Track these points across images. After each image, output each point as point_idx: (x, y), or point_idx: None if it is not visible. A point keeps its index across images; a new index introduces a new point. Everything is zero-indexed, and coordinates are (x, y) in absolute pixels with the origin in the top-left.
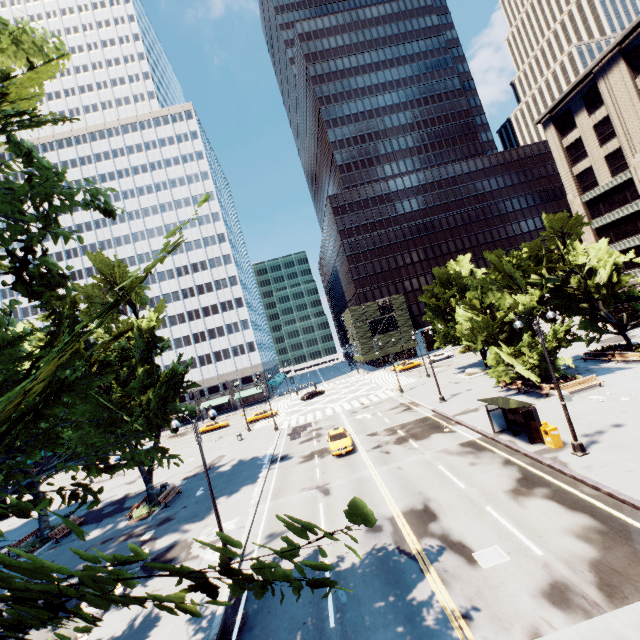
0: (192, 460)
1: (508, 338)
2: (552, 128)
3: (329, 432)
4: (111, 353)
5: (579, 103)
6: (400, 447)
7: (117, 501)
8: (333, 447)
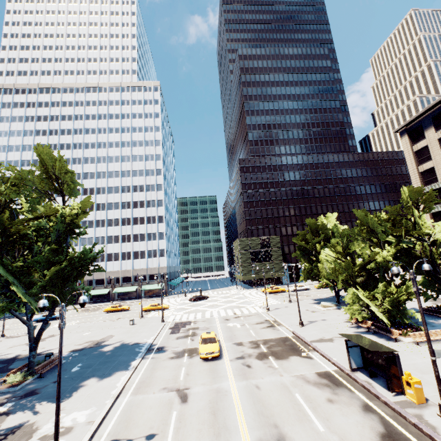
0: (87, 334)
1: (363, 283)
2: (406, 137)
3: (202, 334)
4: (31, 229)
5: (429, 122)
6: (261, 363)
7: (8, 360)
8: (202, 350)
